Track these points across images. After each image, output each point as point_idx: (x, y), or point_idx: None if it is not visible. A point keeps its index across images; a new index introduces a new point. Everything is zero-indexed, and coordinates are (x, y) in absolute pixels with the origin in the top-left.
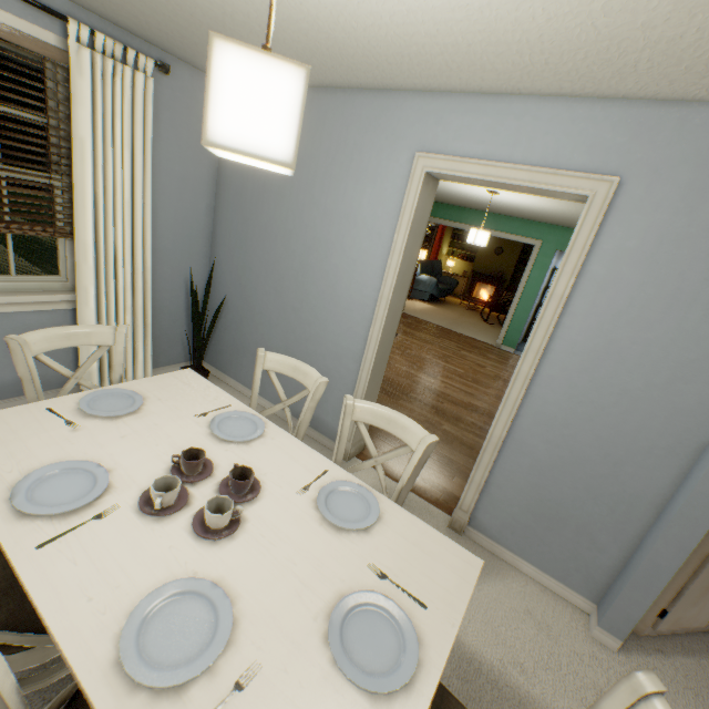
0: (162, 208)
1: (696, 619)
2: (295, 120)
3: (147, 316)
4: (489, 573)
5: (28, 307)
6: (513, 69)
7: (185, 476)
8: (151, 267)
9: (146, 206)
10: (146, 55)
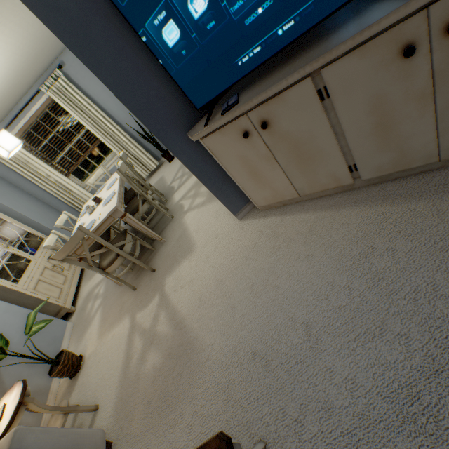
0: (110, 107)
1: (282, 195)
2: (1, 147)
3: (136, 146)
4: (215, 199)
5: (114, 164)
6: (8, 2)
7: (96, 203)
8: (121, 131)
9: (102, 115)
10: (57, 67)
